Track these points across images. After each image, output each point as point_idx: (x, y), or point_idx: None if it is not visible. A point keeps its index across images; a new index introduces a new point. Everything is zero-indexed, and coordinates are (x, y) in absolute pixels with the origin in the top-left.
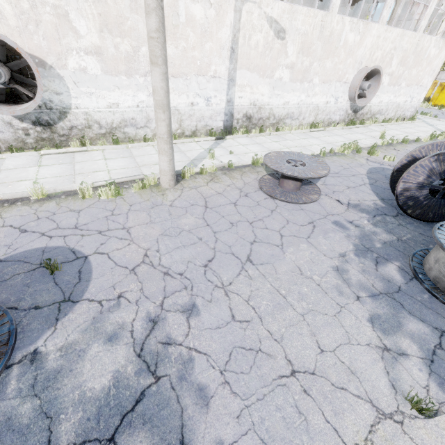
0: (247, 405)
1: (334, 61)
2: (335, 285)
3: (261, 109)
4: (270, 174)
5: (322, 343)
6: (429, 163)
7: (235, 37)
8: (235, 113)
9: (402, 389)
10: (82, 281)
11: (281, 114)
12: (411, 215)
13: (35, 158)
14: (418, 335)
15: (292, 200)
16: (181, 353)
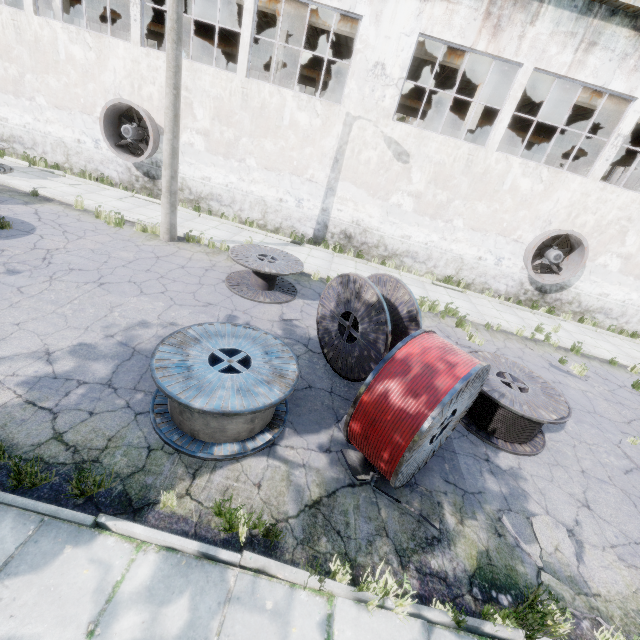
0: None
1: (493, 207)
2: (116, 323)
3: (367, 232)
4: None
5: (26, 324)
6: (337, 285)
7: (341, 148)
8: (330, 226)
9: (3, 363)
10: (5, 238)
11: (398, 248)
12: (327, 357)
13: (125, 196)
14: (88, 370)
15: (235, 289)
16: None
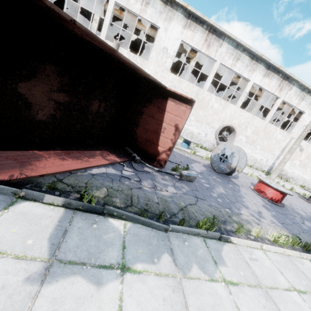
0: None
1: None
2: None
3: (283, 171)
4: (300, 195)
5: None
6: None
7: (286, 146)
8: (273, 168)
9: None
10: None
11: (289, 176)
12: None
13: None
14: None
15: None
16: None
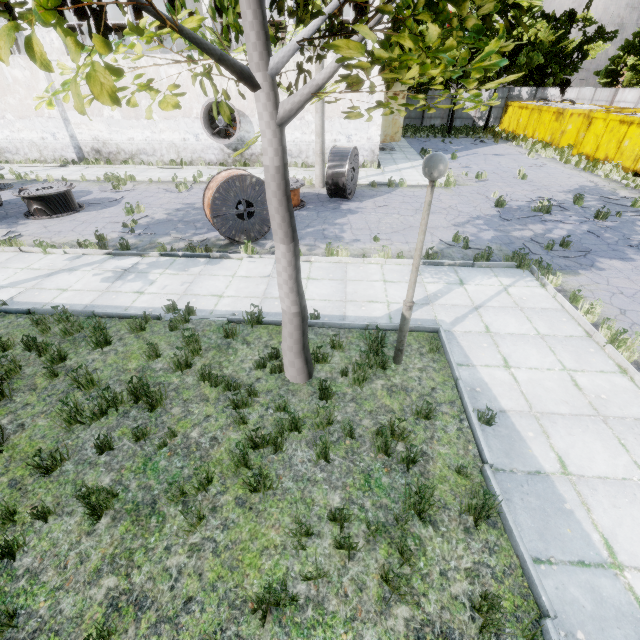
0: None
1: None
2: None
3: (106, 144)
4: (4, 183)
5: None
6: None
7: (53, 87)
8: (83, 147)
9: None
10: None
11: (132, 150)
12: None
13: None
14: None
15: None
16: None
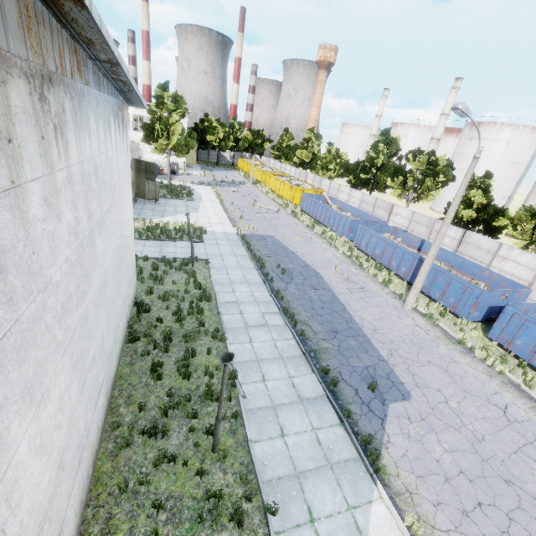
0: None
1: None
2: None
3: None
4: None
5: None
6: None
7: None
8: None
9: None
10: None
11: None
12: None
13: None
14: None
15: None
16: None
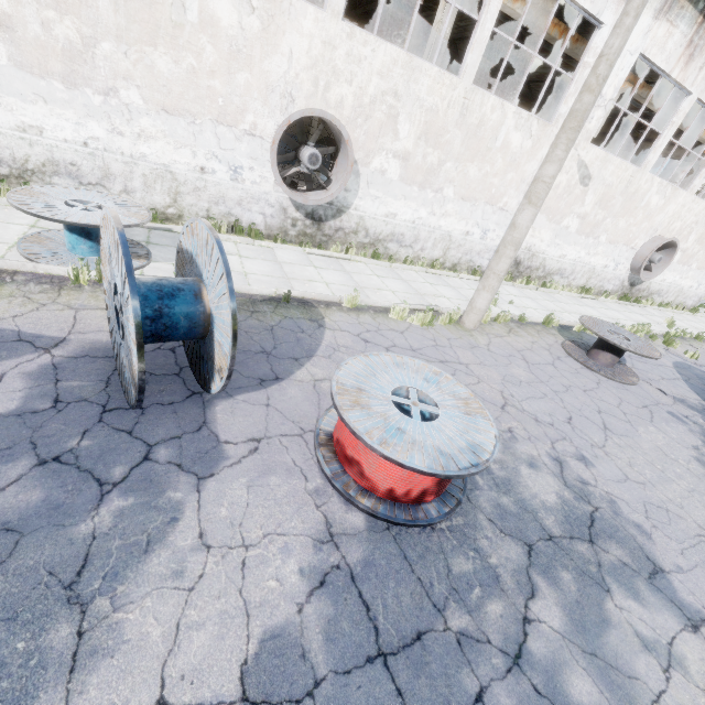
0: (684, 548)
1: (629, 221)
2: (704, 474)
3: (533, 256)
4: (570, 340)
5: None
6: None
7: None
8: None
9: None
10: None
11: (553, 268)
12: None
13: (304, 256)
14: None
15: (612, 377)
16: (601, 494)
